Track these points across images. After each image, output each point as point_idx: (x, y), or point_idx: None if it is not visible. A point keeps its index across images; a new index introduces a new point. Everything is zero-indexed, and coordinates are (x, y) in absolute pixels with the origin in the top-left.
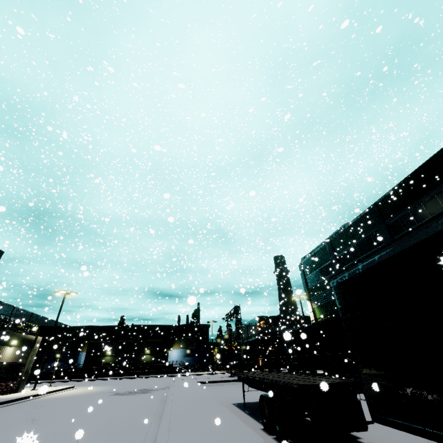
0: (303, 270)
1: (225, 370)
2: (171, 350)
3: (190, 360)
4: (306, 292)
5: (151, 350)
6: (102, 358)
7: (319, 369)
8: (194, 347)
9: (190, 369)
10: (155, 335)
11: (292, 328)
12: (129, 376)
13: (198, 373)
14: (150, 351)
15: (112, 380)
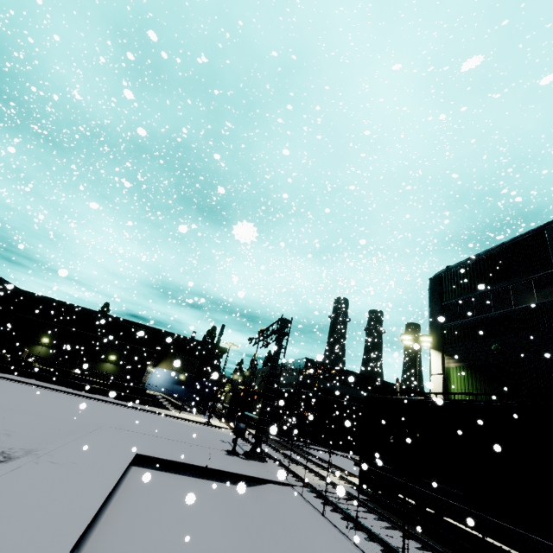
0: (441, 289)
1: (228, 423)
2: (156, 368)
3: (180, 390)
4: (437, 333)
5: (118, 358)
6: (31, 346)
7: (501, 541)
8: (193, 373)
9: (176, 405)
10: (138, 339)
11: (352, 391)
12: (62, 388)
13: (182, 415)
14: (117, 358)
15: (22, 385)
